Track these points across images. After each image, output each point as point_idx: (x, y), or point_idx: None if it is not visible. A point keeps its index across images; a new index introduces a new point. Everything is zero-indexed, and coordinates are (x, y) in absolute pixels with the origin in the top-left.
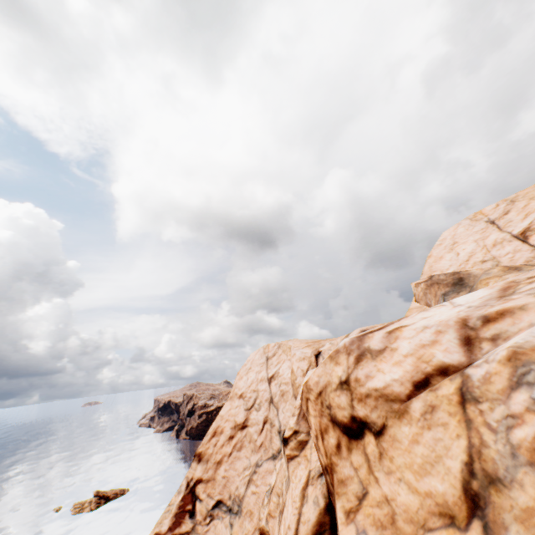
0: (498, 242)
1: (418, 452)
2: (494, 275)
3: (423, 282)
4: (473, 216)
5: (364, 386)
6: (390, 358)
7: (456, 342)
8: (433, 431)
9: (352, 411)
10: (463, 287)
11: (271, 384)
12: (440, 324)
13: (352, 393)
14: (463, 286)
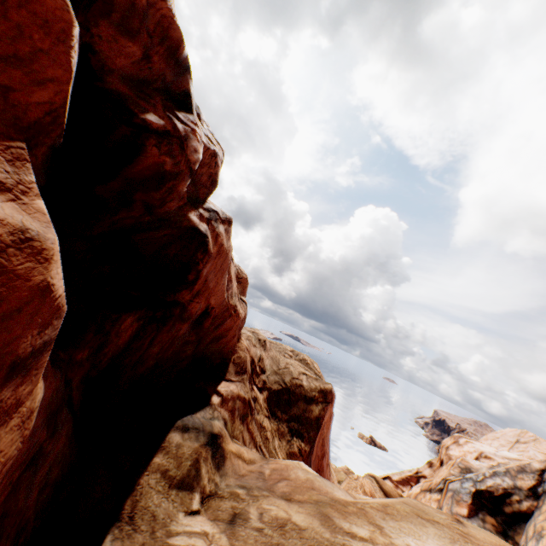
0: None
1: (441, 473)
2: None
3: None
4: None
5: (448, 451)
6: (459, 448)
7: (474, 456)
8: (445, 469)
9: (443, 457)
10: None
11: None
12: (477, 449)
13: (445, 451)
14: None
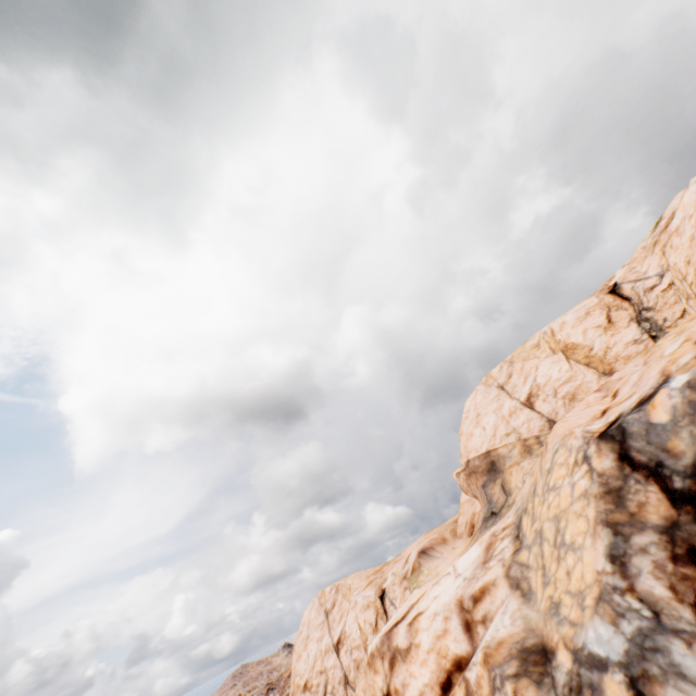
0: (512, 411)
1: None
2: (514, 461)
3: (462, 472)
4: (486, 381)
5: None
6: (417, 656)
7: (460, 628)
8: None
9: None
10: (497, 473)
11: (340, 653)
12: (446, 609)
13: None
14: (497, 471)
